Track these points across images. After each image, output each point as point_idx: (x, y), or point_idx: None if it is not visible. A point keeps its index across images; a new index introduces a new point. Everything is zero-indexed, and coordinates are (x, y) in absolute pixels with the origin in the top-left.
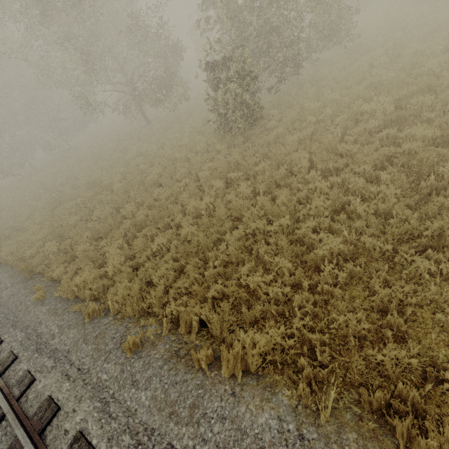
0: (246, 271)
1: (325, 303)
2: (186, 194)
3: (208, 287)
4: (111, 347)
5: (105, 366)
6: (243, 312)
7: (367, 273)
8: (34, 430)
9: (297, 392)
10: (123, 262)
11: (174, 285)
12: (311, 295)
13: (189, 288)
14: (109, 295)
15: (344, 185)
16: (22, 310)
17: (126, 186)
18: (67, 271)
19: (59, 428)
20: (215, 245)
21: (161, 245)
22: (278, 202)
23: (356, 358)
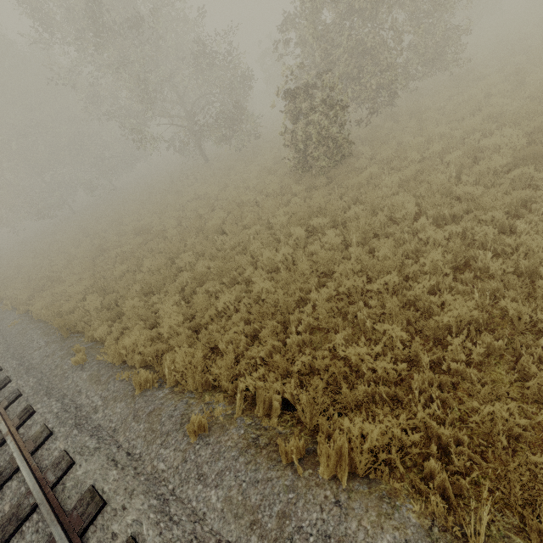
0: (341, 340)
1: (454, 387)
2: (257, 243)
3: (292, 358)
4: (169, 428)
5: (162, 452)
6: (341, 393)
7: (511, 351)
8: (73, 529)
9: (427, 508)
10: (180, 322)
11: (246, 353)
12: (437, 374)
13: (267, 358)
14: (166, 362)
15: (469, 235)
16: (58, 375)
17: (182, 233)
18: (111, 331)
19: (104, 529)
20: (296, 307)
21: (228, 303)
22: (380, 255)
23: (515, 465)
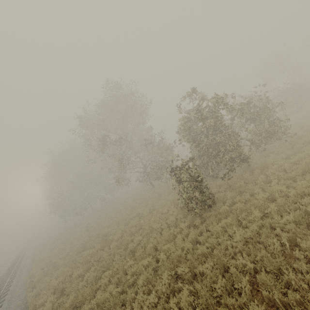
0: None
1: None
2: (141, 280)
3: None
4: None
5: None
6: None
7: None
8: None
9: None
10: None
11: None
12: None
13: None
14: None
15: None
16: None
17: (119, 245)
18: None
19: None
20: None
21: None
22: None
23: None
